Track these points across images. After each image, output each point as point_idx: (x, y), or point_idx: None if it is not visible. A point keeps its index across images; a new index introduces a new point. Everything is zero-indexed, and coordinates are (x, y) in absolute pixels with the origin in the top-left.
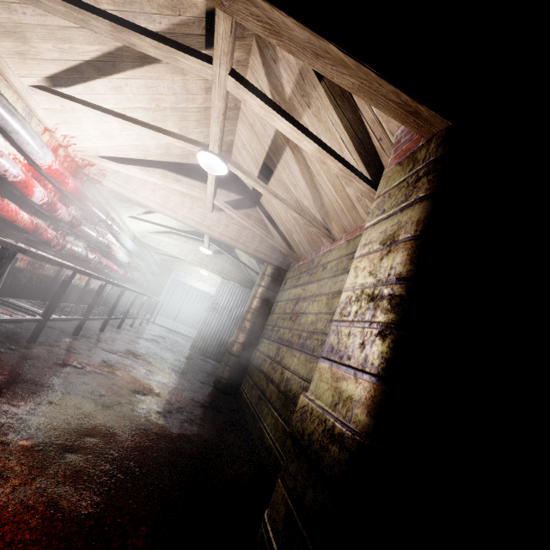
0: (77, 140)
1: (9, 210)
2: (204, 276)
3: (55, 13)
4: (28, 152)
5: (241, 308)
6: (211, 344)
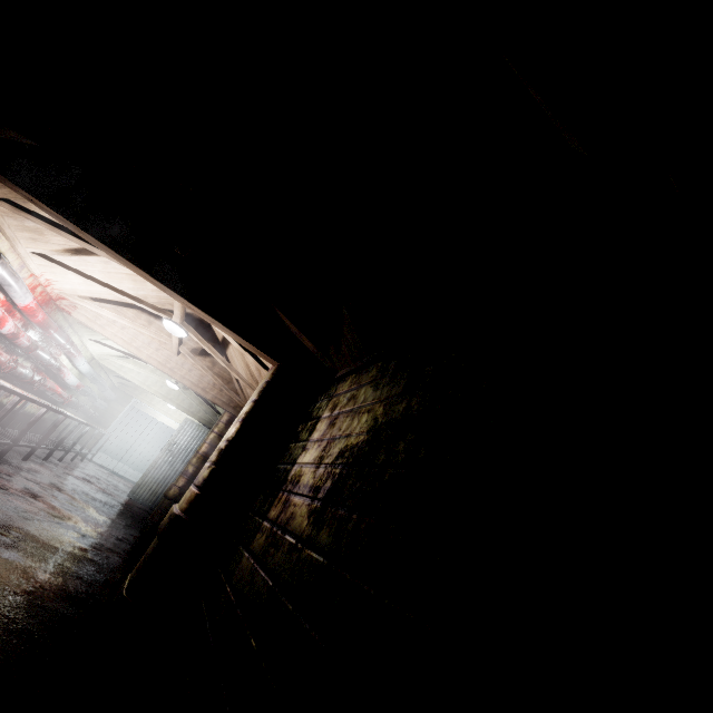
0: (59, 283)
1: None
2: (171, 409)
3: (72, 240)
4: (12, 296)
5: None
6: (157, 491)
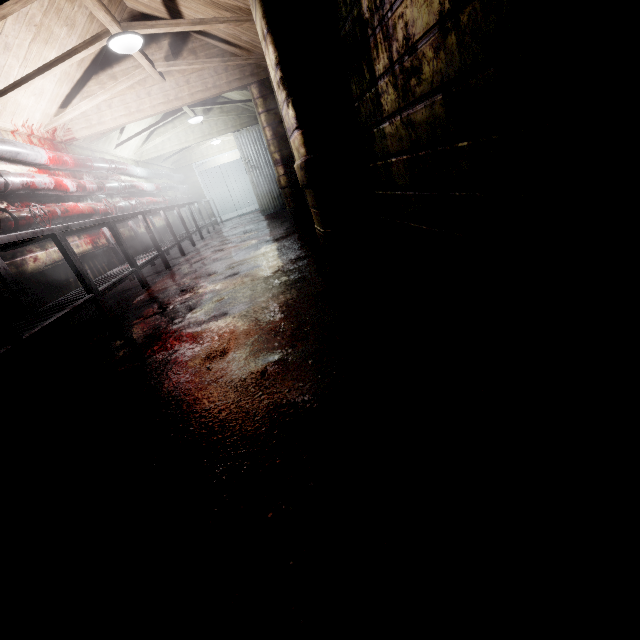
0: (31, 120)
1: (73, 207)
2: (219, 146)
3: None
4: (33, 161)
5: None
6: (274, 198)
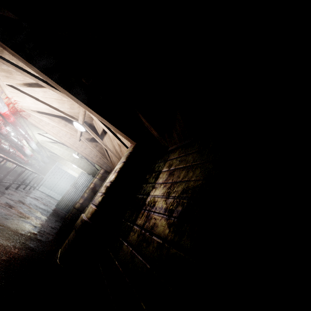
0: (21, 102)
1: None
2: (74, 167)
3: (27, 76)
4: None
5: None
6: (68, 204)
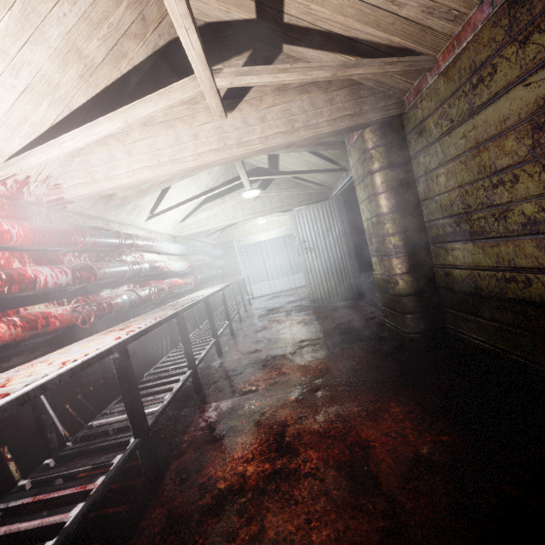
0: None
1: None
2: (263, 225)
3: None
4: None
5: (333, 228)
6: (330, 286)
